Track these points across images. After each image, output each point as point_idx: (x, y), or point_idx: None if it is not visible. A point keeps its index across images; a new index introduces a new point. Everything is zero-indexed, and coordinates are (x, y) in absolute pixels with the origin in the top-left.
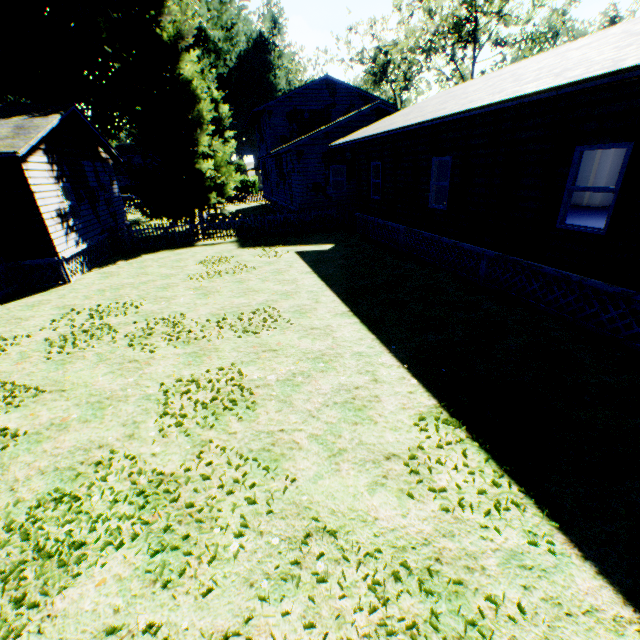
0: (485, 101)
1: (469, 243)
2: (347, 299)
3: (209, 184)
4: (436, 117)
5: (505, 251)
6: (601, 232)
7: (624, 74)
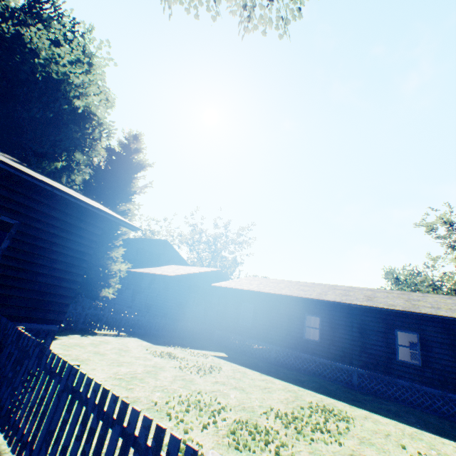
0: (360, 303)
1: (341, 363)
2: (330, 396)
3: (114, 280)
4: (334, 300)
5: (369, 369)
6: (419, 364)
7: (429, 315)
